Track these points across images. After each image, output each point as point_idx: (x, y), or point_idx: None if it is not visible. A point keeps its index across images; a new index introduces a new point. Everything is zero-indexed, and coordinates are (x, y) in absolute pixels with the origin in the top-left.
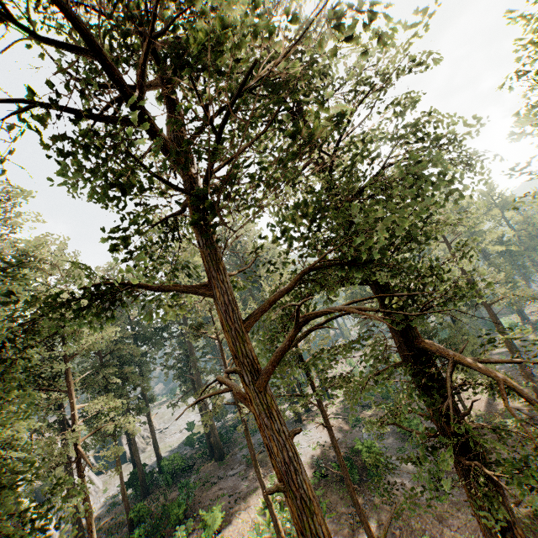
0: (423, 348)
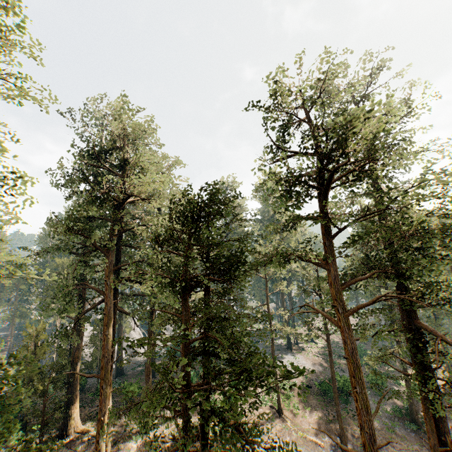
0: (419, 326)
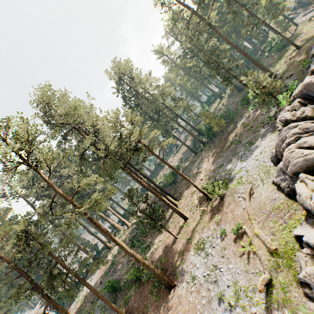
0: None
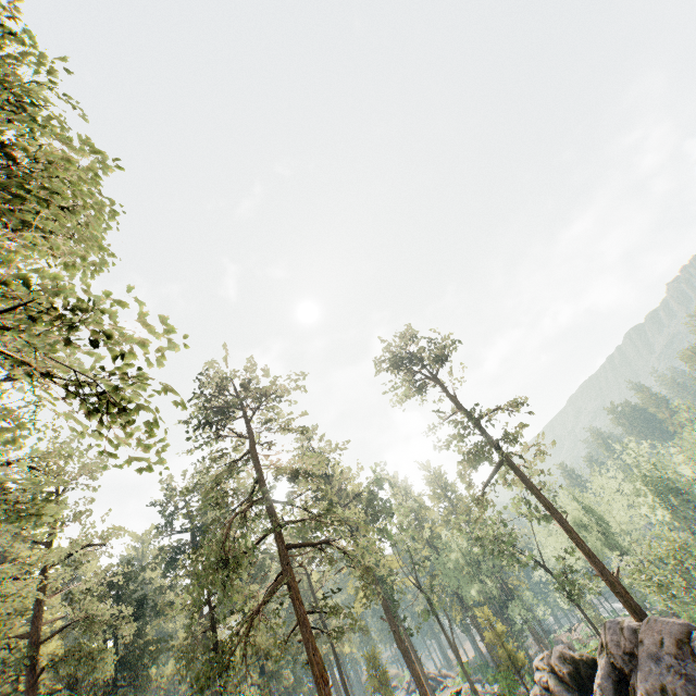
0: None
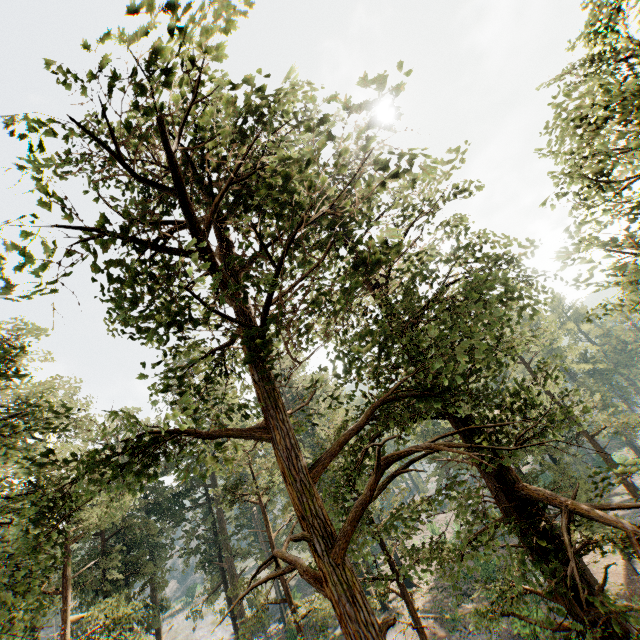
0: (526, 495)
